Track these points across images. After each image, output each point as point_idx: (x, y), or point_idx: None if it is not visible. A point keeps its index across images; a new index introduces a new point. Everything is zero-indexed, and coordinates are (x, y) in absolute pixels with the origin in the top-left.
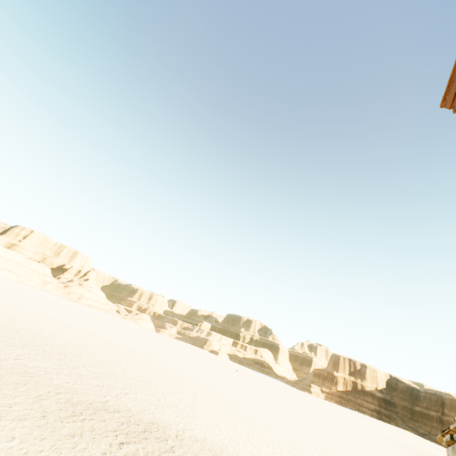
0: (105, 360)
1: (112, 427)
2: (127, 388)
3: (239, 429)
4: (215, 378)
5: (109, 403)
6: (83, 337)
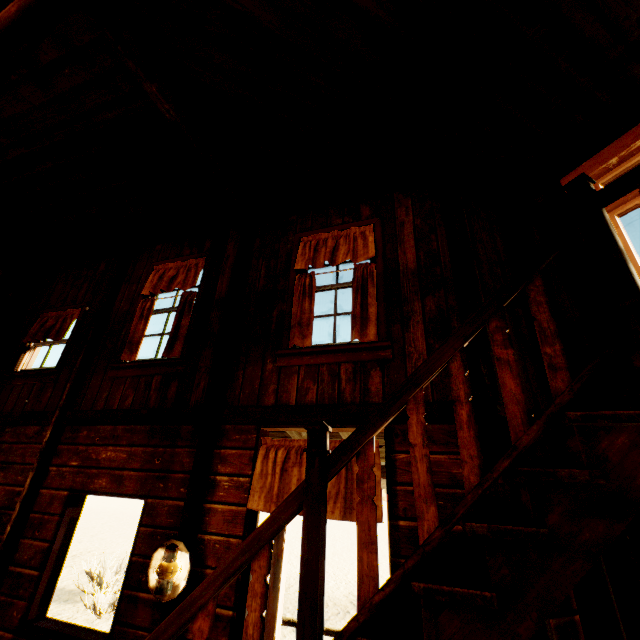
0: None
1: None
2: None
3: None
4: None
5: None
6: None
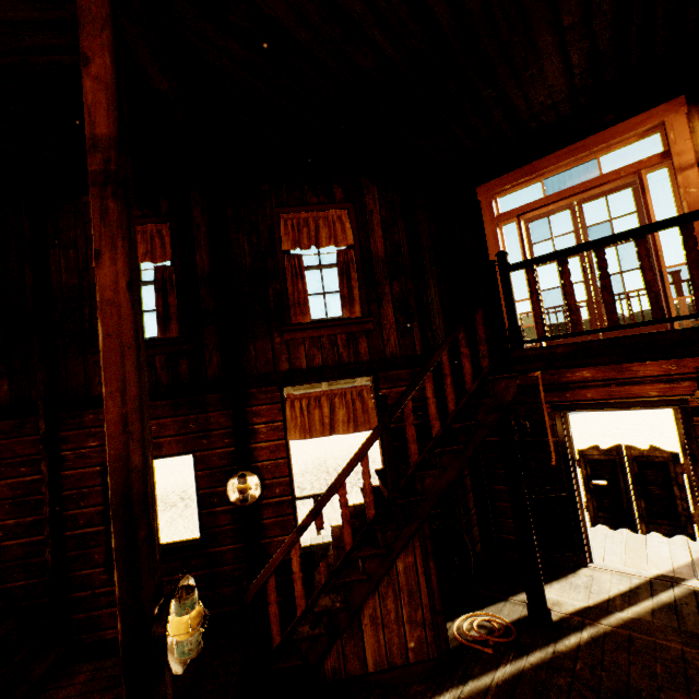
0: None
1: None
2: None
3: None
4: None
5: None
6: None
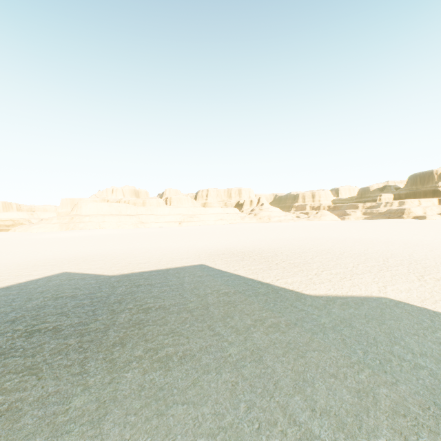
0: (381, 252)
1: None
2: (440, 265)
3: None
4: None
5: None
6: (334, 242)
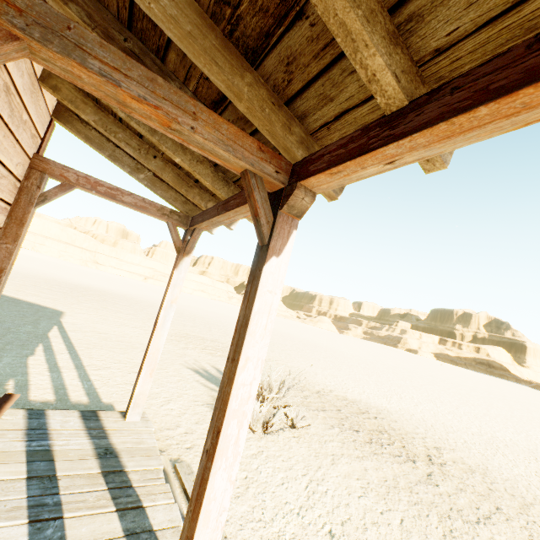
0: None
1: (208, 345)
2: None
3: (354, 376)
4: (381, 361)
5: (219, 340)
6: None
